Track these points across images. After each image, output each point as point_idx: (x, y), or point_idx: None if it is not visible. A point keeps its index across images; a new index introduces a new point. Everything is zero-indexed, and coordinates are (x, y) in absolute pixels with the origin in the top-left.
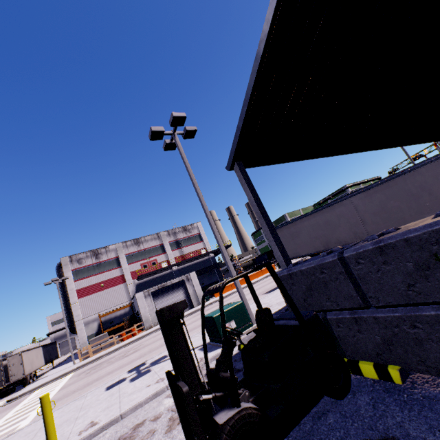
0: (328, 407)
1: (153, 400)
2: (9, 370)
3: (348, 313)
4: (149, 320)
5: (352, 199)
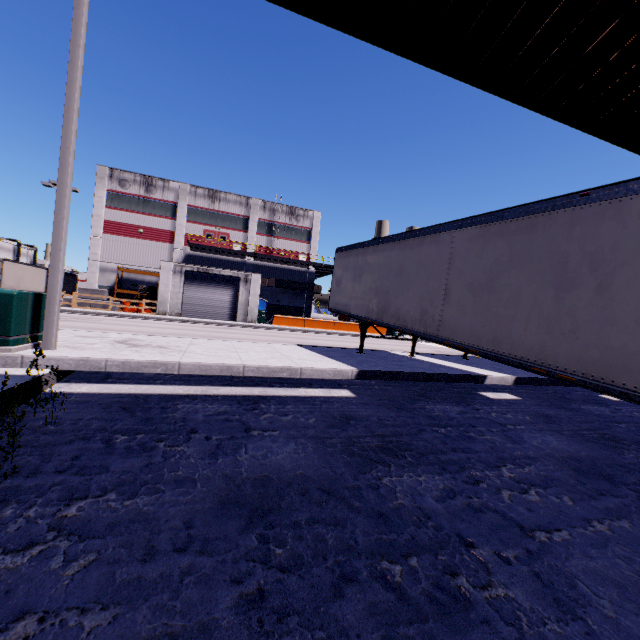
0: None
1: None
2: None
3: None
4: (166, 304)
5: (456, 234)
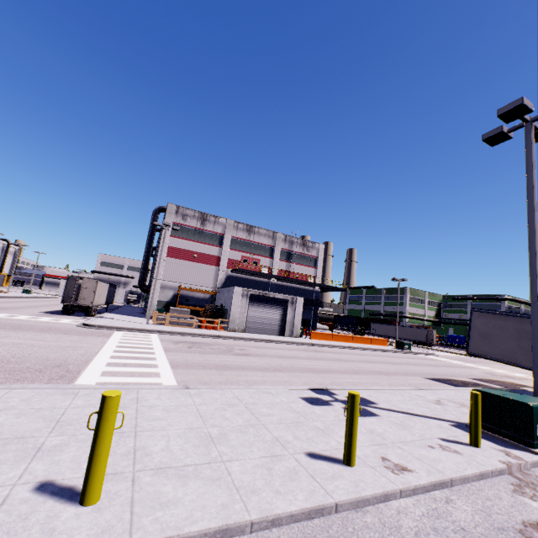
0: None
1: (482, 482)
2: (81, 292)
3: None
4: (235, 322)
5: None
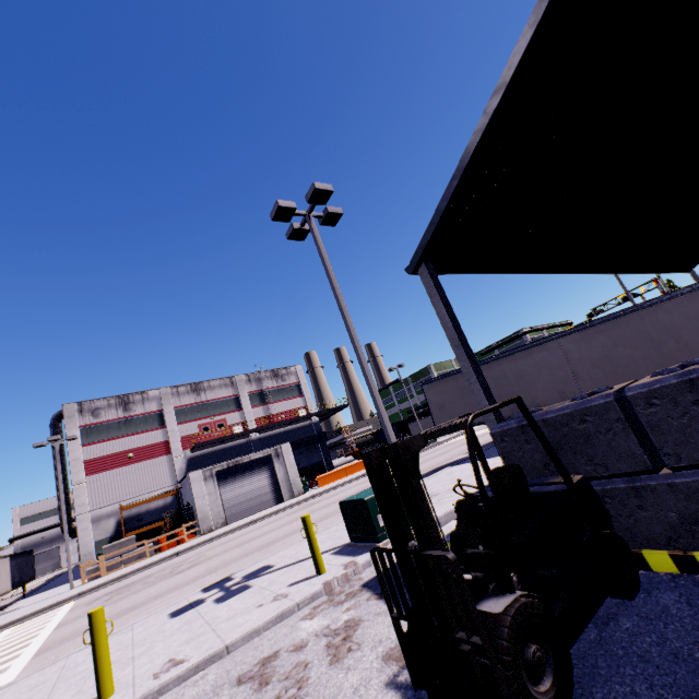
0: (614, 610)
1: (278, 625)
2: None
3: (623, 482)
4: (209, 519)
5: (561, 340)
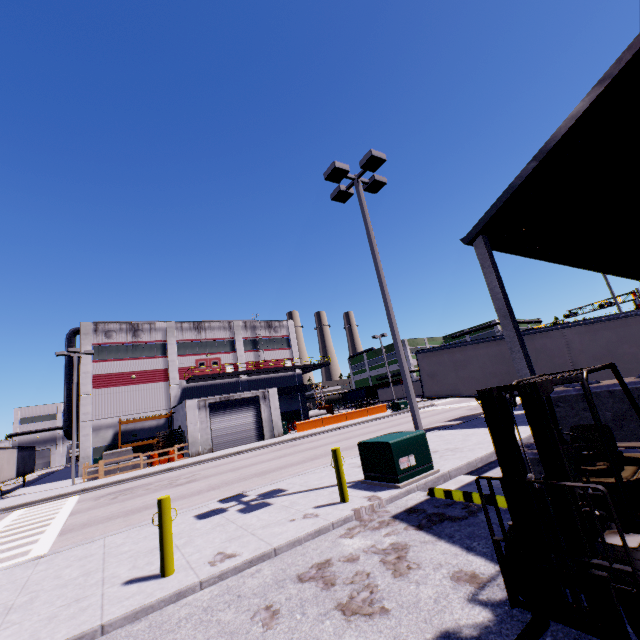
0: None
1: (316, 538)
2: None
3: None
4: (197, 444)
5: (565, 331)
